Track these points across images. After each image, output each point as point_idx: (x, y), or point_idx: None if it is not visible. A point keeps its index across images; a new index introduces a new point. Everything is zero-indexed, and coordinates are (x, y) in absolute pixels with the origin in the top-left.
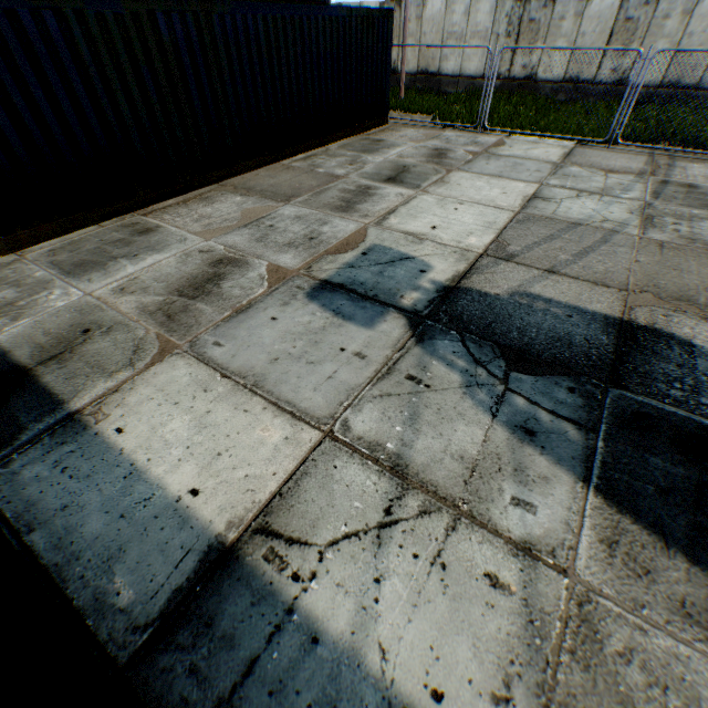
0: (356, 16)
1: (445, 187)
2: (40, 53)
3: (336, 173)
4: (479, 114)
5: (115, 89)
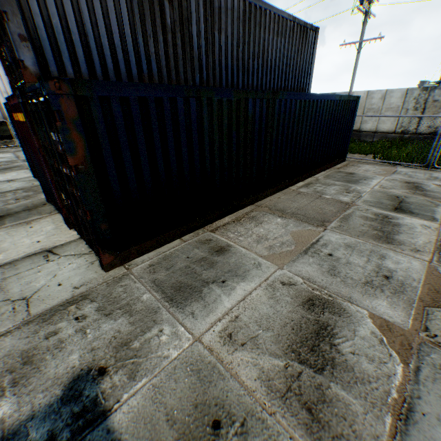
0: (342, 99)
1: None
2: (180, 124)
3: (342, 199)
4: (428, 157)
5: (215, 145)
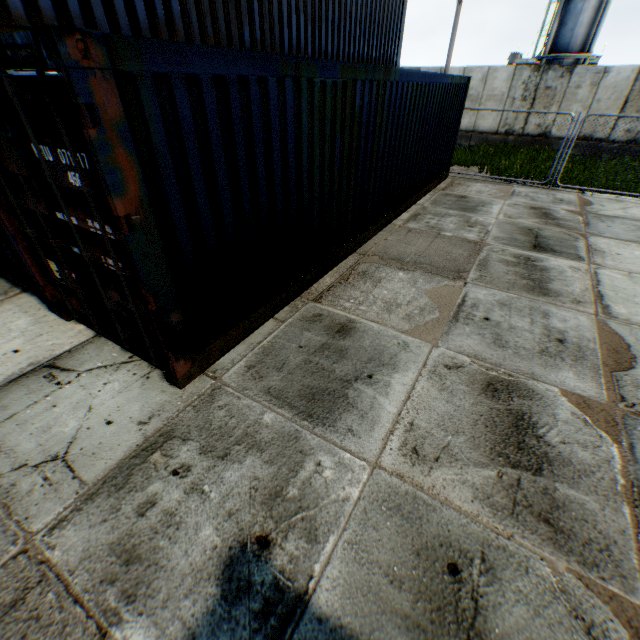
0: (454, 83)
1: (608, 258)
2: (272, 128)
3: (468, 237)
4: (550, 172)
5: (314, 163)
